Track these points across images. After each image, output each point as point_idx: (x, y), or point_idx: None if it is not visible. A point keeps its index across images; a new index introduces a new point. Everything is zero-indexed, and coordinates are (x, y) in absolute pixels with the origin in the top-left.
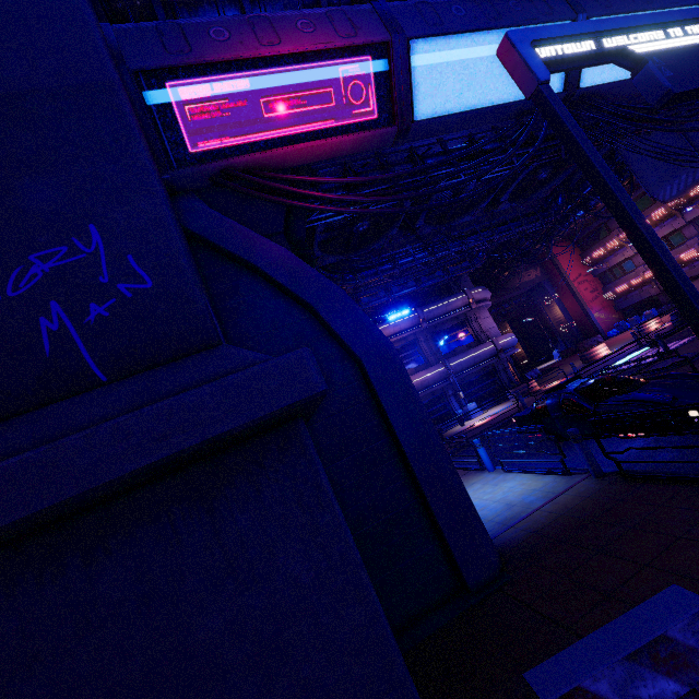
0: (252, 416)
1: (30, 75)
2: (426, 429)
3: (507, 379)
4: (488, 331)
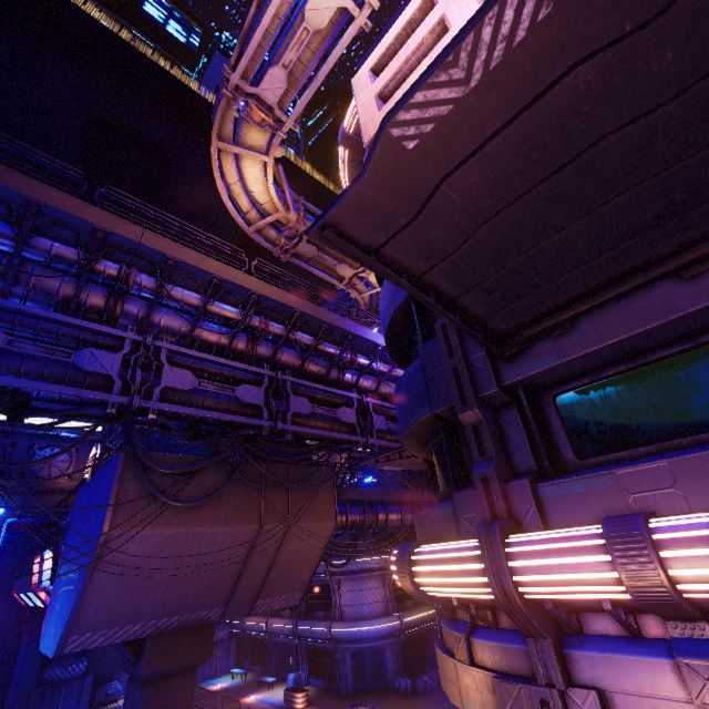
0: None
1: None
2: (8, 698)
3: (340, 671)
4: (339, 608)
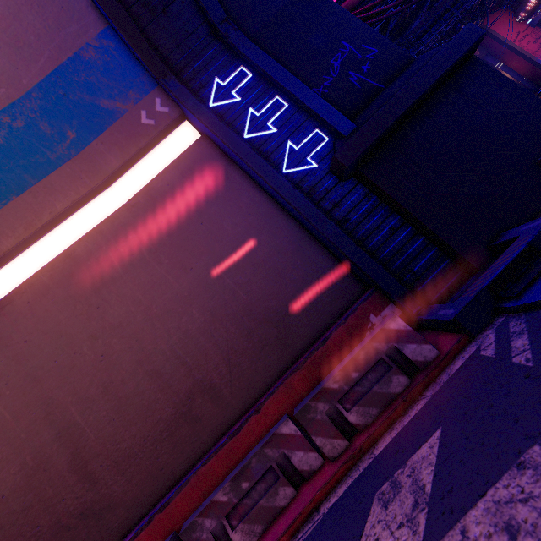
0: (464, 51)
1: (282, 0)
2: None
3: None
4: None
